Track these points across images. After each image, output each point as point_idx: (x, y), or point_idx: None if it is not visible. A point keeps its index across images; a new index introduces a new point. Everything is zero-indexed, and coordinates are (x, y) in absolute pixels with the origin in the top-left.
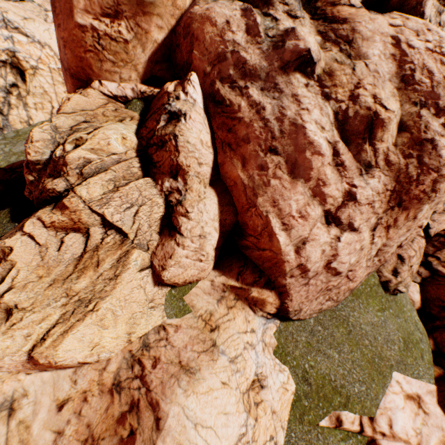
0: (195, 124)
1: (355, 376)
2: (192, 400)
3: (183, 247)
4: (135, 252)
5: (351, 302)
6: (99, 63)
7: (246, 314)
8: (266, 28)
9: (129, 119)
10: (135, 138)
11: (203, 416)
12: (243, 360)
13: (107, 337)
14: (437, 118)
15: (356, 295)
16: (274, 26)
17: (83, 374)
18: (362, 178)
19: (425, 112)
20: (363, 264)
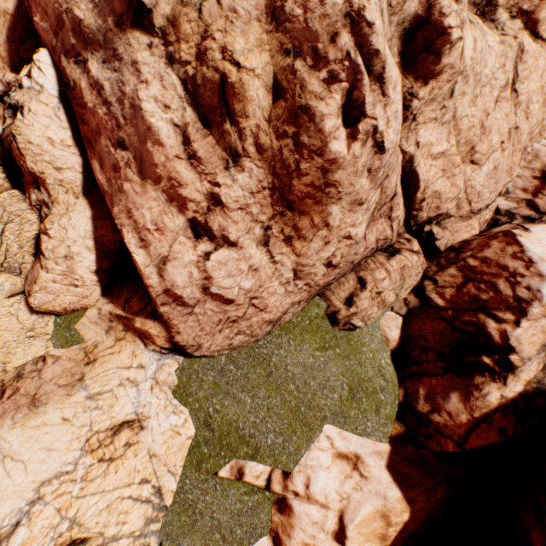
0: (37, 118)
1: (271, 426)
2: (15, 432)
3: (47, 271)
4: (2, 276)
5: (278, 338)
6: None
7: (135, 348)
8: None
9: None
10: None
11: (19, 450)
12: (113, 397)
13: None
14: (315, 71)
15: (286, 329)
16: None
17: None
18: (228, 173)
19: (301, 65)
20: (280, 290)
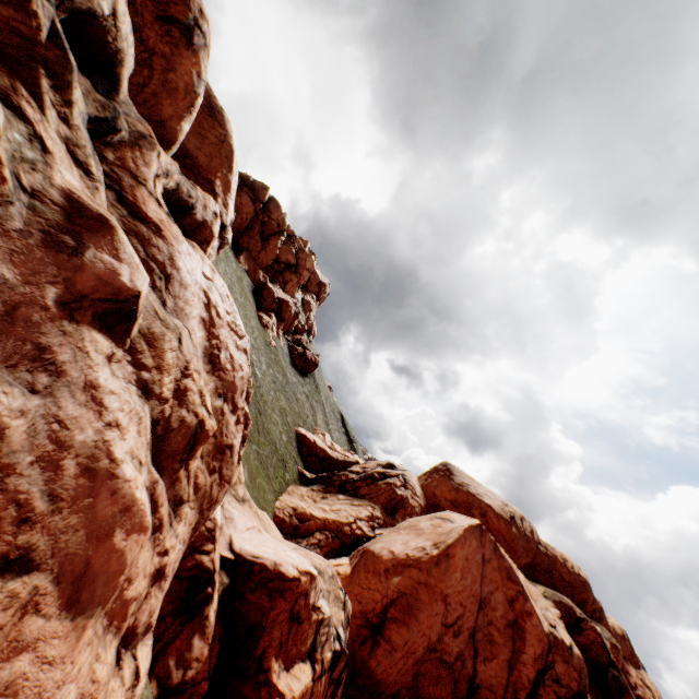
0: None
1: None
2: None
3: None
4: None
5: None
6: None
7: None
8: (16, 153)
9: None
10: None
11: None
12: None
13: None
14: (234, 415)
15: None
16: (41, 162)
17: None
18: (174, 529)
19: (227, 408)
20: None
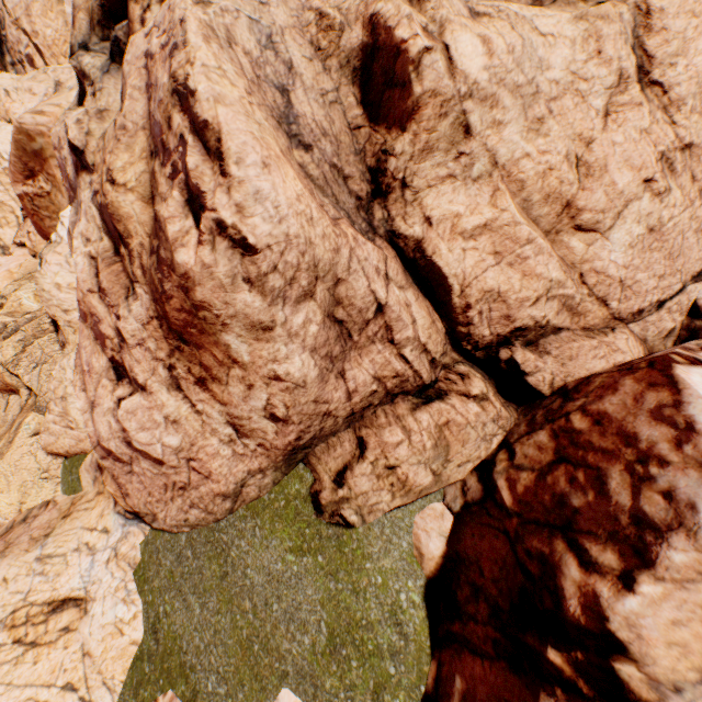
0: (51, 267)
1: (214, 660)
2: None
3: (50, 411)
4: (31, 415)
5: (242, 521)
6: (43, 223)
7: (107, 506)
8: None
9: None
10: None
11: None
12: (64, 564)
13: (4, 502)
14: (163, 168)
15: (254, 509)
16: None
17: None
18: (128, 303)
19: (158, 165)
20: (224, 450)
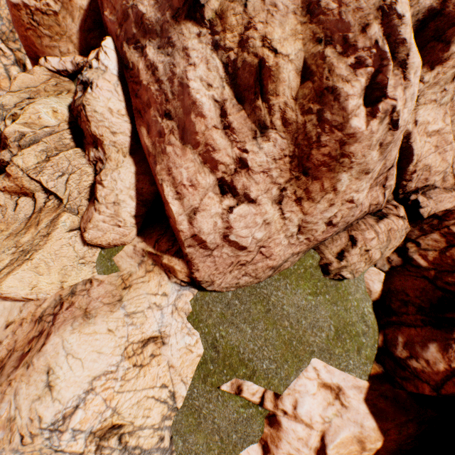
0: (102, 92)
1: (266, 353)
2: (74, 336)
3: (99, 213)
4: (65, 215)
5: (276, 282)
6: (39, 40)
7: (161, 279)
8: None
9: (66, 92)
10: (67, 110)
11: (78, 350)
12: (144, 317)
13: (43, 282)
14: (344, 57)
15: (284, 274)
16: None
17: (28, 307)
18: (256, 142)
19: (330, 51)
20: (284, 241)
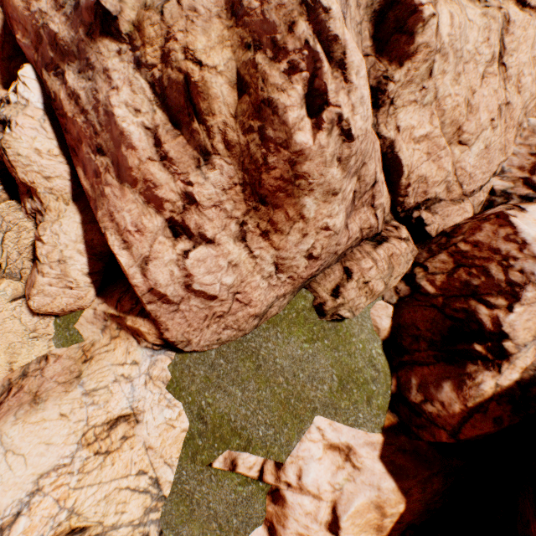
0: (24, 131)
1: (261, 418)
2: (17, 428)
3: (43, 275)
4: (4, 282)
5: (265, 331)
6: None
7: (129, 345)
8: None
9: None
10: None
11: (20, 444)
12: (109, 393)
13: None
14: (276, 63)
15: (274, 322)
16: None
17: None
18: (200, 171)
19: (261, 58)
20: (263, 284)
